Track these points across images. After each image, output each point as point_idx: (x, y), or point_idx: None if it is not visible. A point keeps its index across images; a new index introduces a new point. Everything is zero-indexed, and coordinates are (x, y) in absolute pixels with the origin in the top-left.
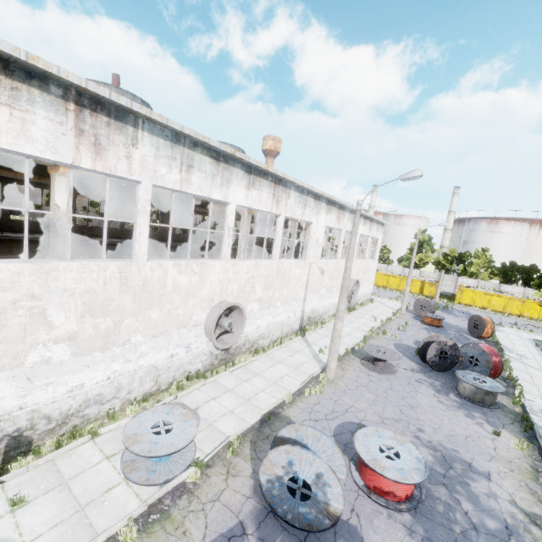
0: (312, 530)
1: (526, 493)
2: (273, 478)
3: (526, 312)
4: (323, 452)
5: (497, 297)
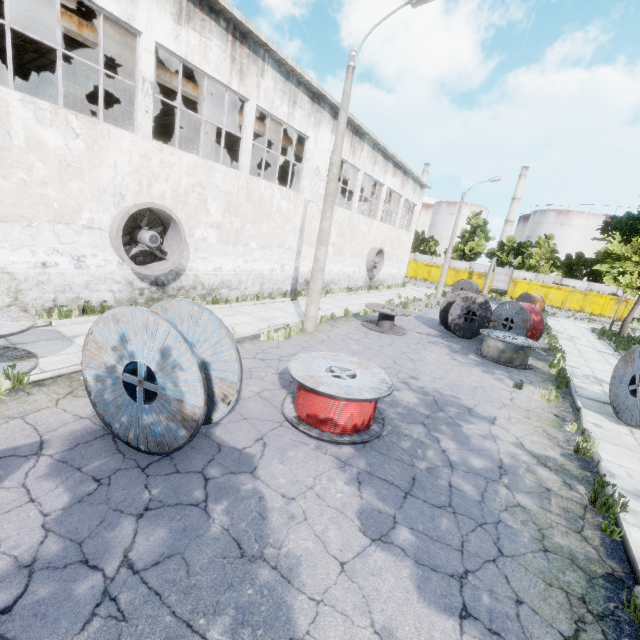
0: (163, 451)
1: (541, 438)
2: (103, 373)
3: (587, 307)
4: (205, 341)
5: (556, 290)
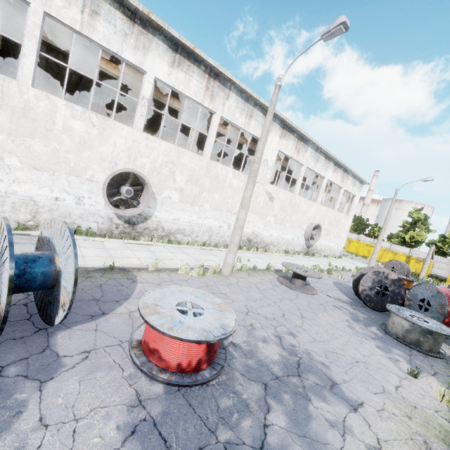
0: None
1: None
2: None
3: None
4: (63, 253)
5: None
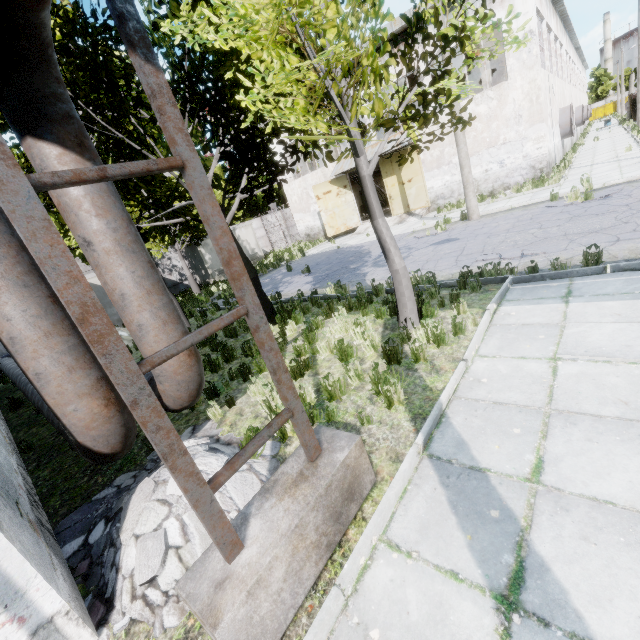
0: None
1: None
2: None
3: None
4: None
5: None
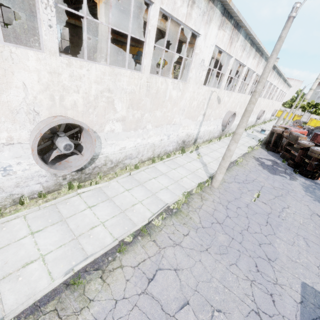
0: None
1: None
2: None
3: None
4: None
5: None
